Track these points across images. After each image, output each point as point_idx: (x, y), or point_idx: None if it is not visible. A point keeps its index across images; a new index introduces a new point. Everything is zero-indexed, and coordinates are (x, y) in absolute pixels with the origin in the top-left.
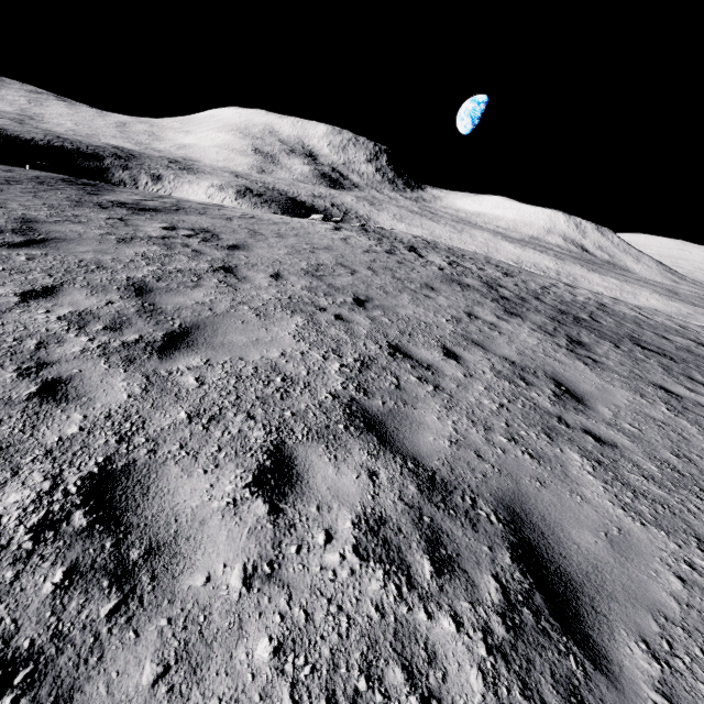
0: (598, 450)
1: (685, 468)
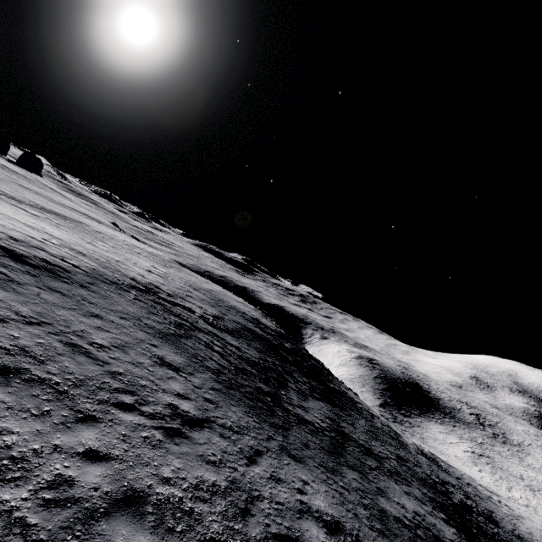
0: None
1: None
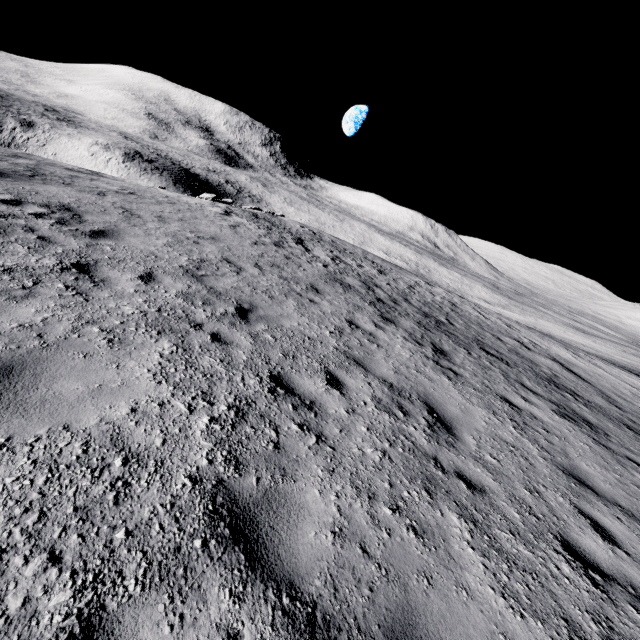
0: (472, 502)
1: (538, 506)
